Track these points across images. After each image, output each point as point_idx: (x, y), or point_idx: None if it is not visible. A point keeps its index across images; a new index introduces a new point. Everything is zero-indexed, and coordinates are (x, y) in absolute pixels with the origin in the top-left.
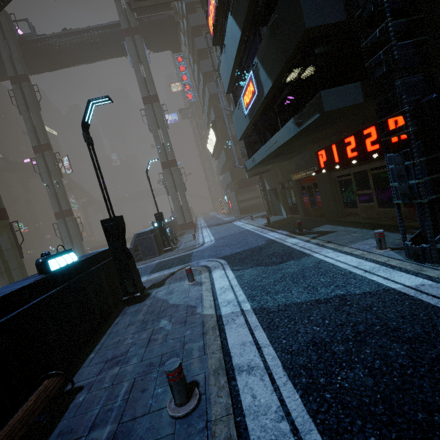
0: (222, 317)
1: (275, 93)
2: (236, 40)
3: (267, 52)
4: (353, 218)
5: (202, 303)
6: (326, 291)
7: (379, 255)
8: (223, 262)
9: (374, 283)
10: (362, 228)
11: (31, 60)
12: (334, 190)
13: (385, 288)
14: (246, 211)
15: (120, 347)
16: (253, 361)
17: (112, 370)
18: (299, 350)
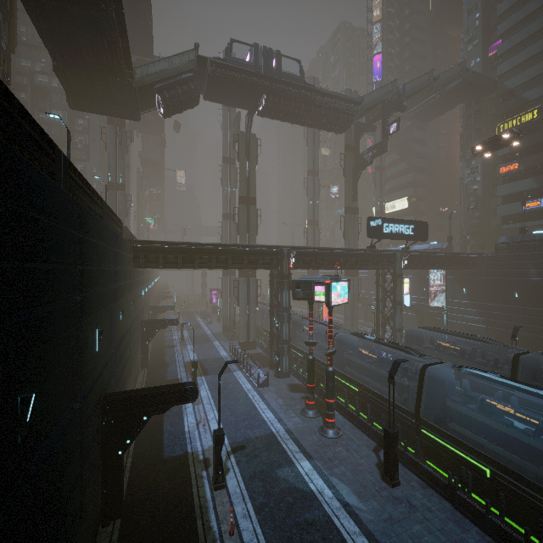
0: None
1: None
2: (532, 186)
3: None
4: None
5: None
6: None
7: None
8: None
9: None
10: None
11: None
12: None
13: None
14: None
15: None
16: None
17: None
18: None
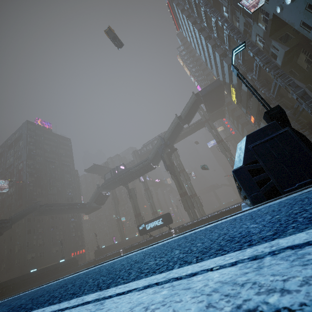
0: None
1: None
2: None
3: None
4: None
5: None
6: None
7: None
8: None
9: None
10: None
11: None
12: None
13: None
14: None
15: None
16: None
17: None
18: None
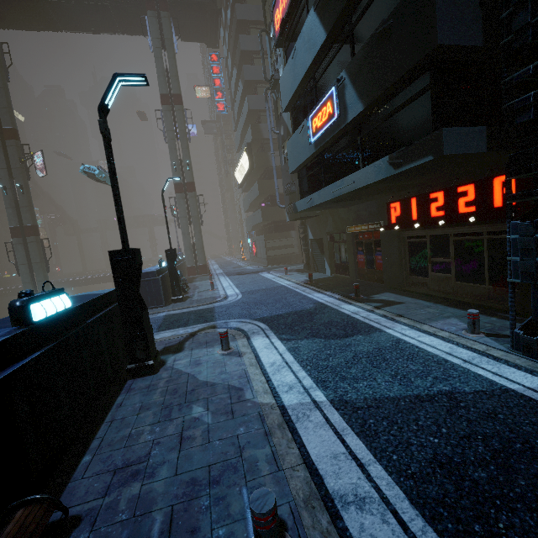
0: (287, 409)
1: (362, 121)
2: (316, 44)
3: (364, 66)
4: (419, 288)
5: (250, 384)
6: (424, 383)
7: (473, 341)
8: (262, 326)
9: (483, 379)
10: (436, 303)
11: (2, 7)
12: (402, 253)
13: (501, 387)
14: (275, 261)
15: (134, 447)
16: (360, 488)
17: (128, 488)
18: (423, 474)
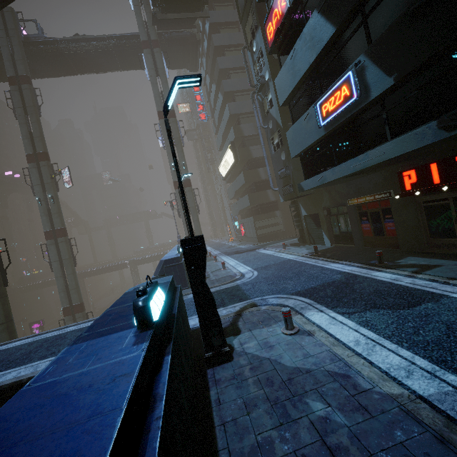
0: (430, 401)
1: (387, 96)
2: (322, 40)
3: (391, 45)
4: (445, 250)
5: (353, 369)
6: None
7: None
8: (306, 300)
9: None
10: None
11: (34, 62)
12: (419, 217)
13: None
14: (264, 238)
15: None
16: None
17: None
18: None
